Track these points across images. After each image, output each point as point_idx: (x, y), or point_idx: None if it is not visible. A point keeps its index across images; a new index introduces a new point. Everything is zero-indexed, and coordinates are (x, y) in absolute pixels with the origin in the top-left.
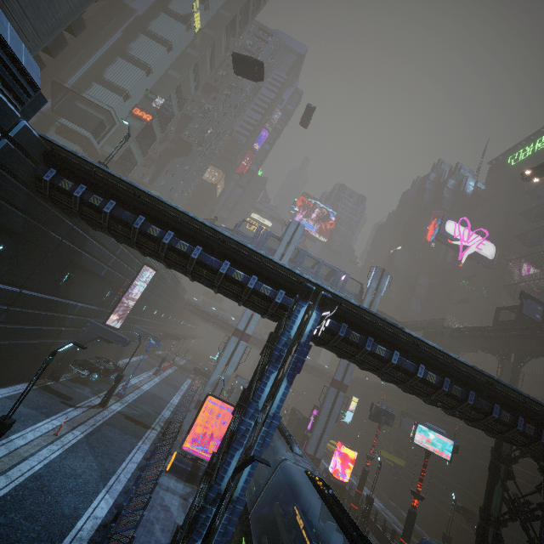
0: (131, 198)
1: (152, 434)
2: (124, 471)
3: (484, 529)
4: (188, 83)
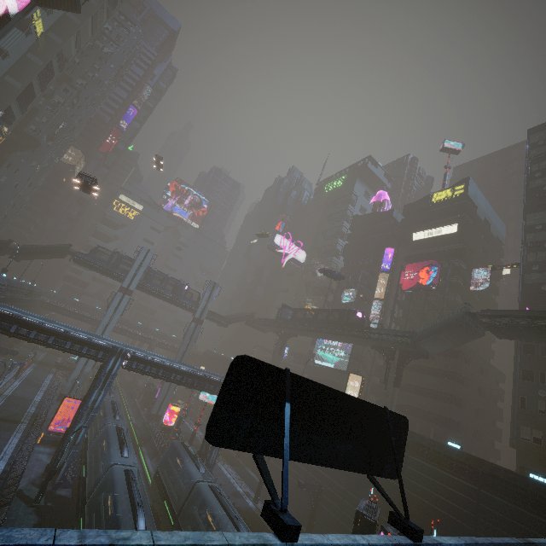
0: (7, 317)
1: (23, 426)
2: (8, 449)
3: None
4: (31, 89)
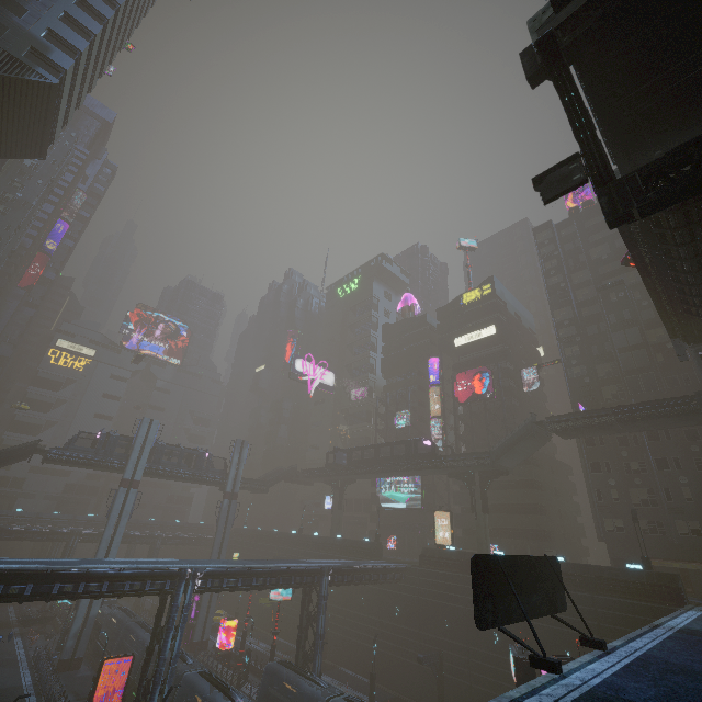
0: (46, 576)
1: None
2: None
3: (300, 637)
4: None
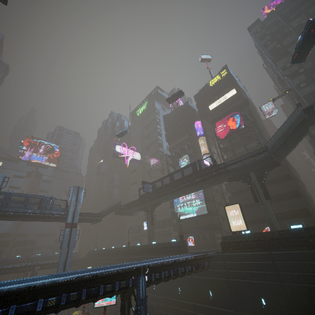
0: None
1: None
2: None
3: None
4: None
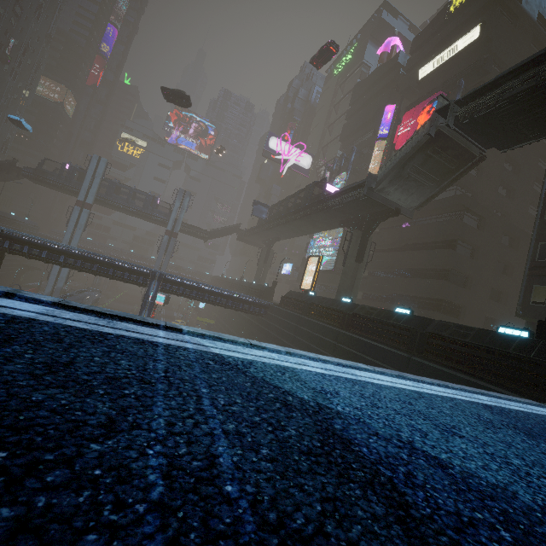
0: None
1: None
2: None
3: None
4: None
